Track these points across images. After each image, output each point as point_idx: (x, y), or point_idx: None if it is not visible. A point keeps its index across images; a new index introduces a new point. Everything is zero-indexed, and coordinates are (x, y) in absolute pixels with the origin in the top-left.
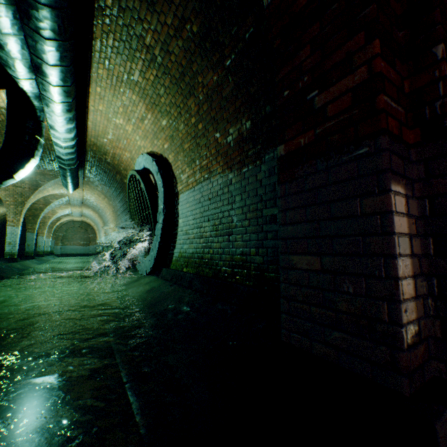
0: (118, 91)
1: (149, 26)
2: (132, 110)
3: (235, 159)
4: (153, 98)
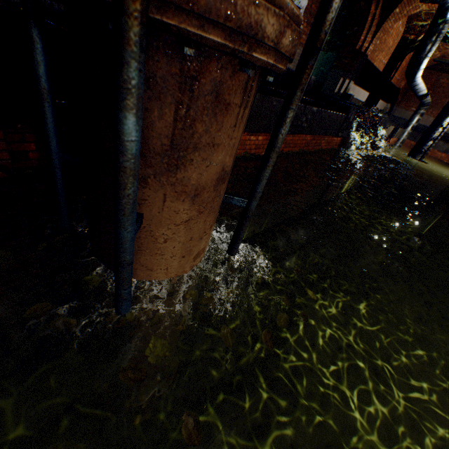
0: None
1: None
2: None
3: None
4: None
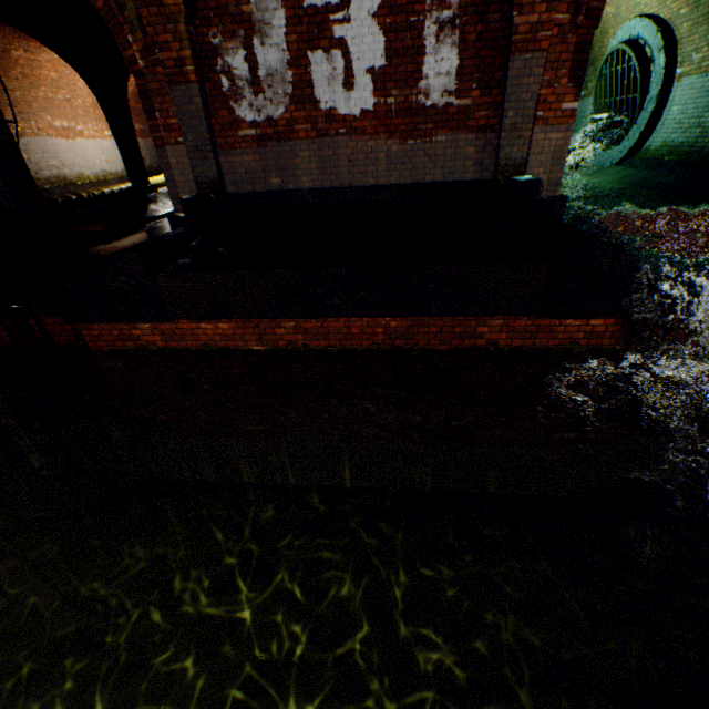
0: None
1: None
2: None
3: None
4: None
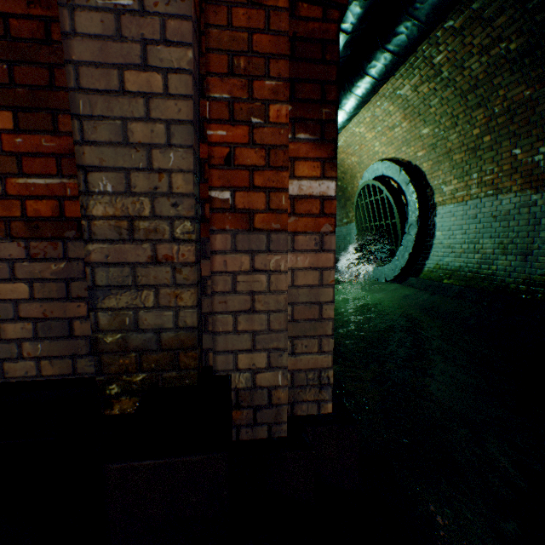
0: (373, 104)
1: (445, 49)
2: (382, 119)
3: None
4: (417, 109)
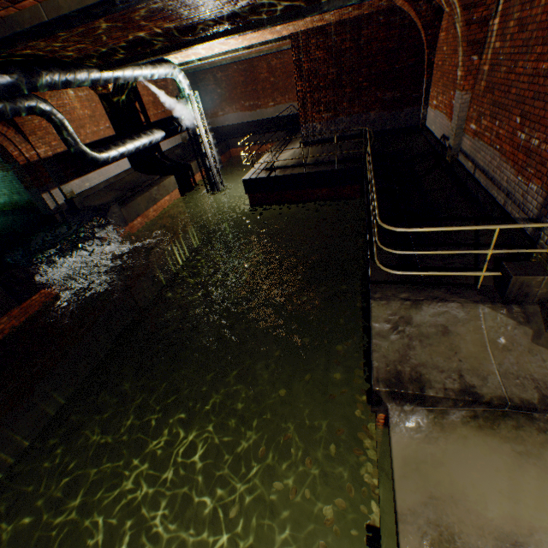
0: None
1: None
2: None
3: (4, 169)
4: None
